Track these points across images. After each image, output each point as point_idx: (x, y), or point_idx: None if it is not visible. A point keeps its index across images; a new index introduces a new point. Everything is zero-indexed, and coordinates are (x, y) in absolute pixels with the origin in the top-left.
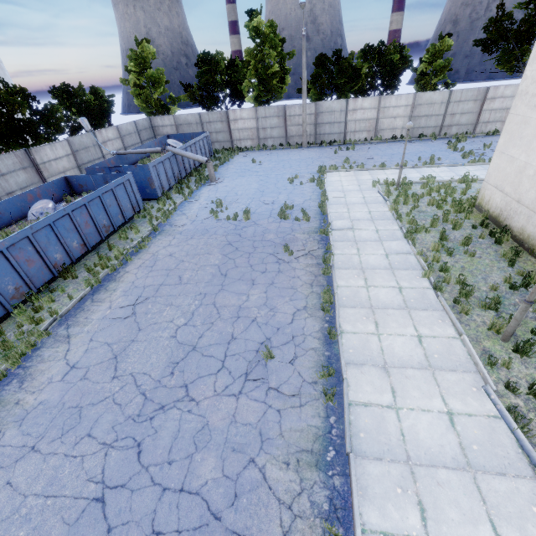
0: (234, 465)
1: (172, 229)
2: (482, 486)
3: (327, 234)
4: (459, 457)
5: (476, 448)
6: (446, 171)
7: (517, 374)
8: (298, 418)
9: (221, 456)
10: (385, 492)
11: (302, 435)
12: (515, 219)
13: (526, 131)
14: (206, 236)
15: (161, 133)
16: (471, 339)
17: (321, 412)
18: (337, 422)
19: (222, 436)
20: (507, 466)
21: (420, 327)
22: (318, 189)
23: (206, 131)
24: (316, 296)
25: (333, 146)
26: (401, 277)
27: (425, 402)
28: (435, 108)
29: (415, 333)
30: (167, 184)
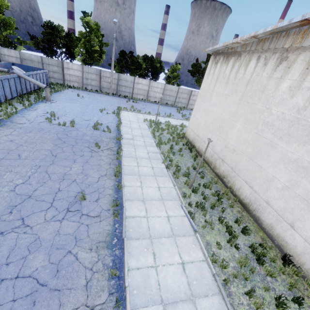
0: (57, 256)
1: (13, 125)
2: (177, 241)
3: (120, 140)
4: (170, 232)
5: (176, 228)
6: (175, 121)
7: (192, 200)
8: (98, 227)
9: (48, 253)
10: (139, 251)
11: (100, 235)
12: (197, 143)
13: (201, 109)
14: (42, 132)
15: (6, 60)
16: (178, 188)
17: (111, 223)
18: (119, 226)
19: (49, 243)
20: (186, 232)
21: (159, 183)
22: (117, 118)
23: (45, 69)
24: (112, 169)
25: (126, 98)
26: (153, 163)
27: (159, 213)
28: (172, 93)
29: (157, 186)
30: (10, 95)
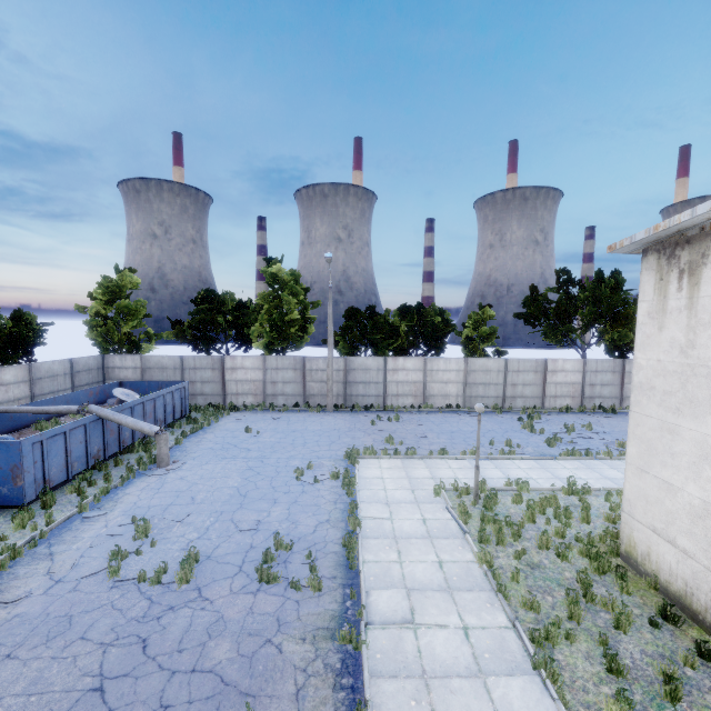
0: None
1: None
2: None
3: (358, 647)
4: None
5: None
6: (537, 467)
7: None
8: None
9: None
10: None
11: None
12: None
13: (678, 444)
14: (52, 648)
15: (115, 377)
16: None
17: None
18: None
19: None
20: None
21: None
22: (345, 496)
23: (184, 381)
24: None
25: (370, 411)
26: None
27: None
28: (492, 376)
29: None
30: (64, 472)
